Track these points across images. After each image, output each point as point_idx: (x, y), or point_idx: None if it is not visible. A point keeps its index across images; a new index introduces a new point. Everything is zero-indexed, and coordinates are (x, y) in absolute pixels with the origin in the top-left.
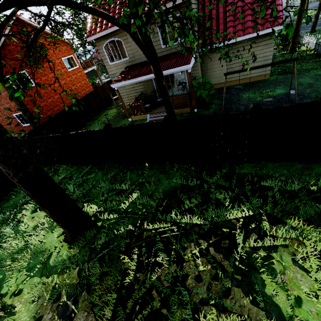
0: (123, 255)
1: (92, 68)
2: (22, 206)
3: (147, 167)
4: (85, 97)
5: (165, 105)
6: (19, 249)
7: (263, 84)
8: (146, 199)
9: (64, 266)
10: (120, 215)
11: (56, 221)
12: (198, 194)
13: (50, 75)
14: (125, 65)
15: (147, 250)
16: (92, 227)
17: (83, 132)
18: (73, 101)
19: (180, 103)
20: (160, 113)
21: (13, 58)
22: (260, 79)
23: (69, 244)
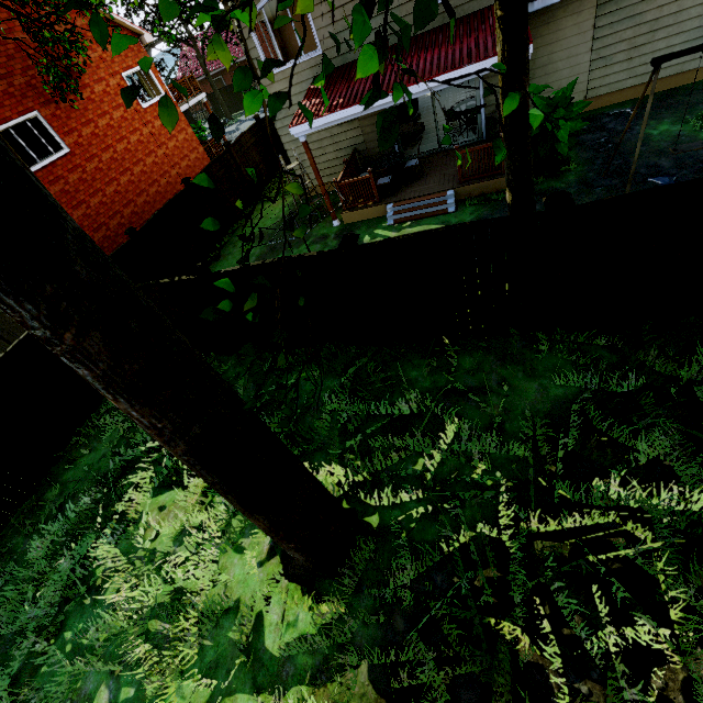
0: (497, 619)
1: (196, 98)
2: (126, 481)
3: (450, 347)
4: (205, 172)
5: (514, 164)
6: (157, 605)
7: (695, 95)
8: (490, 440)
9: (319, 658)
10: (432, 494)
11: (282, 540)
12: (668, 421)
13: (101, 123)
14: (310, 73)
15: (577, 604)
16: (355, 532)
17: (265, 264)
18: (538, 113)
19: (480, 166)
20: (424, 198)
21: (1, 77)
22: (678, 86)
23: (304, 585)
